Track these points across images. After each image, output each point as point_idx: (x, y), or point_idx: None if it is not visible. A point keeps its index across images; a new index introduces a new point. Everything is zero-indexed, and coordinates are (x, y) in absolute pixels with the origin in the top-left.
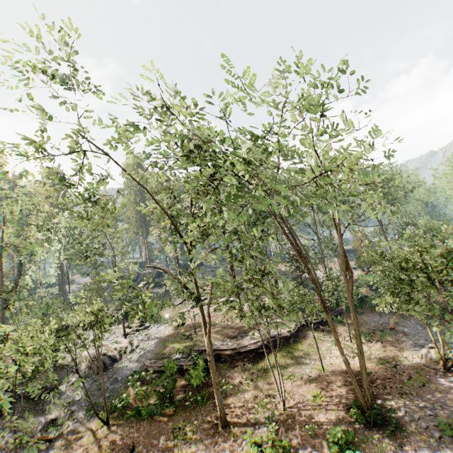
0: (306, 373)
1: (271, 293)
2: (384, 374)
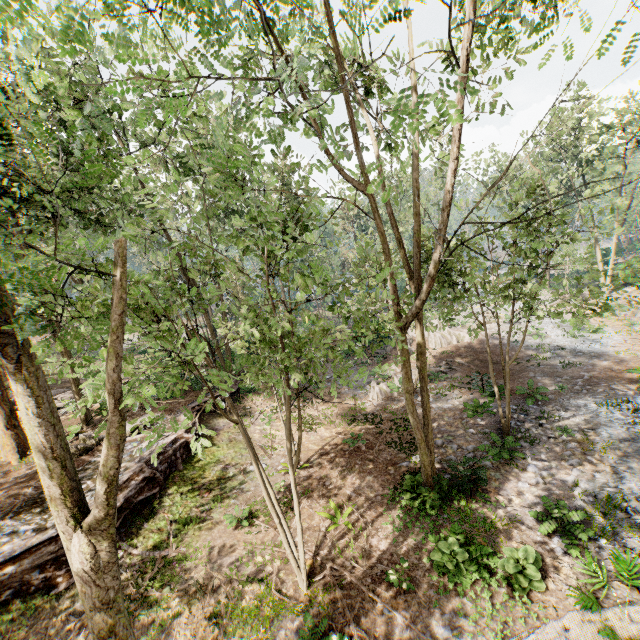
0: (275, 487)
1: (255, 315)
2: (369, 431)
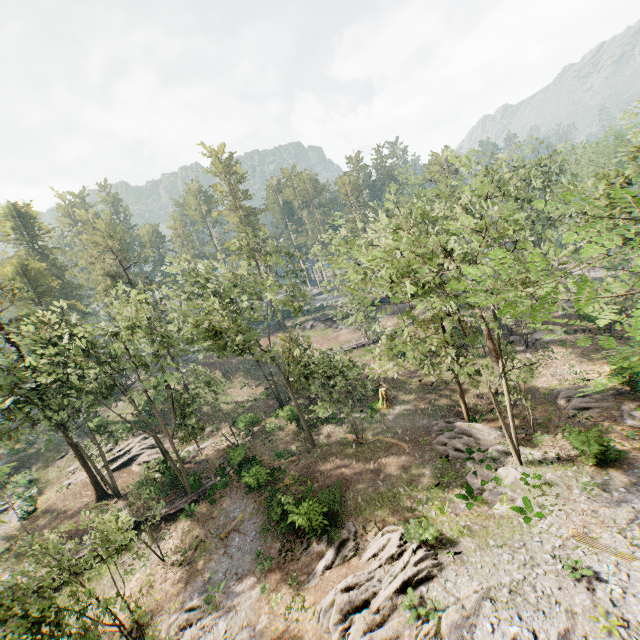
0: None
1: None
2: None
